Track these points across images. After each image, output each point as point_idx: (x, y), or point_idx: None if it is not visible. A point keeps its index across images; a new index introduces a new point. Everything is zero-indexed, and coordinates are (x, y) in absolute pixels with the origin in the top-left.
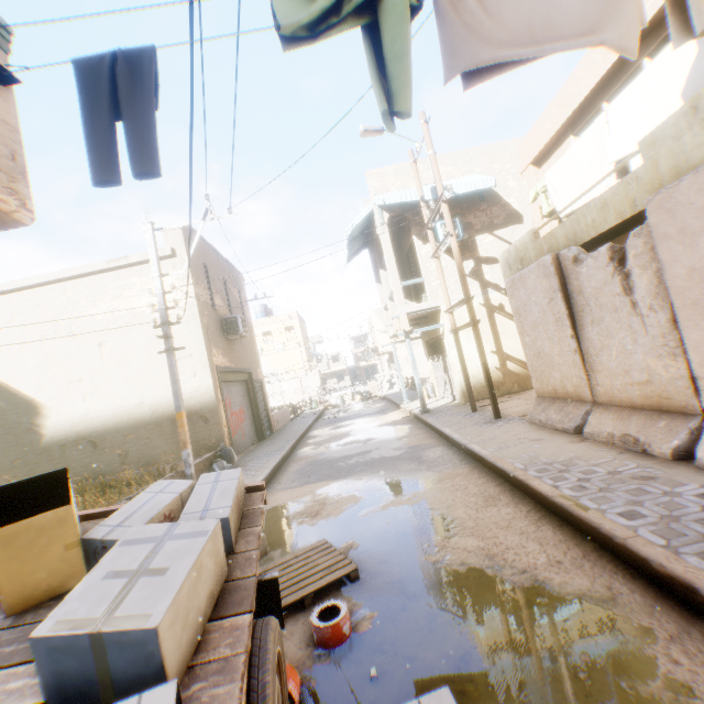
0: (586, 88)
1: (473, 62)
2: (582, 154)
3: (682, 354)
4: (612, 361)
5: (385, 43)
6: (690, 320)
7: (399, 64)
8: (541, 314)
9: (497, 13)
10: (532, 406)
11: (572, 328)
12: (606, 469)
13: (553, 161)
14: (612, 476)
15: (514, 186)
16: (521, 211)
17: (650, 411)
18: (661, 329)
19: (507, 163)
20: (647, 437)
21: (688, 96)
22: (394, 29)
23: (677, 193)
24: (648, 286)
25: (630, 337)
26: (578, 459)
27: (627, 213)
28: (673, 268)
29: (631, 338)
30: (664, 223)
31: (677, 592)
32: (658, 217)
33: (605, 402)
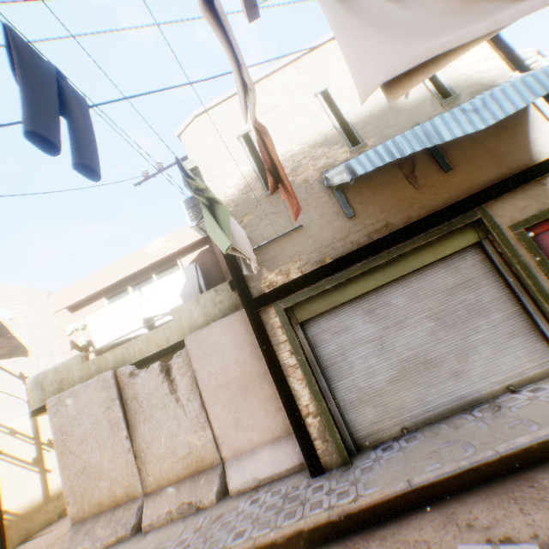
0: (122, 275)
1: (237, 245)
2: (122, 309)
3: (209, 425)
4: (162, 447)
5: (220, 218)
6: (212, 402)
7: (228, 229)
8: (96, 423)
9: (235, 234)
10: (69, 537)
11: (127, 429)
12: (190, 530)
13: (88, 310)
14: (200, 530)
15: (25, 323)
16: (29, 346)
17: (193, 476)
18: (197, 411)
19: (21, 304)
20: (198, 494)
21: (184, 296)
22: (225, 216)
23: (202, 334)
24: (187, 386)
25: (177, 422)
26: (161, 542)
27: (165, 345)
28: (202, 373)
29: (178, 423)
30: (197, 349)
31: (294, 544)
32: (193, 346)
33: (156, 487)
